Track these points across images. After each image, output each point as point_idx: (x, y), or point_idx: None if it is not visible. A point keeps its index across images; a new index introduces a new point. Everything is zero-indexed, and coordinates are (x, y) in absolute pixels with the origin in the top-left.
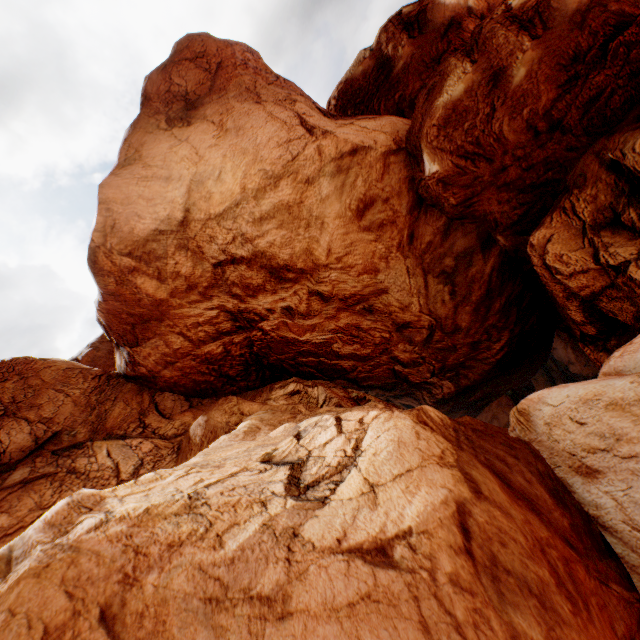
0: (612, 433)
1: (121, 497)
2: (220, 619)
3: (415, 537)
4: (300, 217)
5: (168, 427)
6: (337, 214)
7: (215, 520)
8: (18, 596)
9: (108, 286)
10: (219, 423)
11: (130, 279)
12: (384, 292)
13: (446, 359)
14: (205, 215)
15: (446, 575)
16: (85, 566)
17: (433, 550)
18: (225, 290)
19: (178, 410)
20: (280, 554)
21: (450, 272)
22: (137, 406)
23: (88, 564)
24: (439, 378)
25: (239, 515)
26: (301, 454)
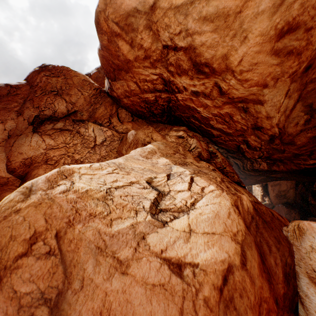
0: None
1: (81, 175)
2: (100, 258)
3: (198, 270)
4: (232, 26)
5: (120, 127)
6: (261, 32)
7: (112, 211)
8: (27, 213)
9: (103, 42)
10: (140, 138)
11: (115, 41)
12: (260, 103)
13: (273, 154)
14: (168, 5)
15: (203, 296)
16: (54, 210)
17: (203, 281)
18: (165, 65)
19: (126, 120)
20: (133, 244)
21: None
22: (109, 111)
23: (56, 209)
24: (262, 160)
25: (123, 213)
26: (165, 189)
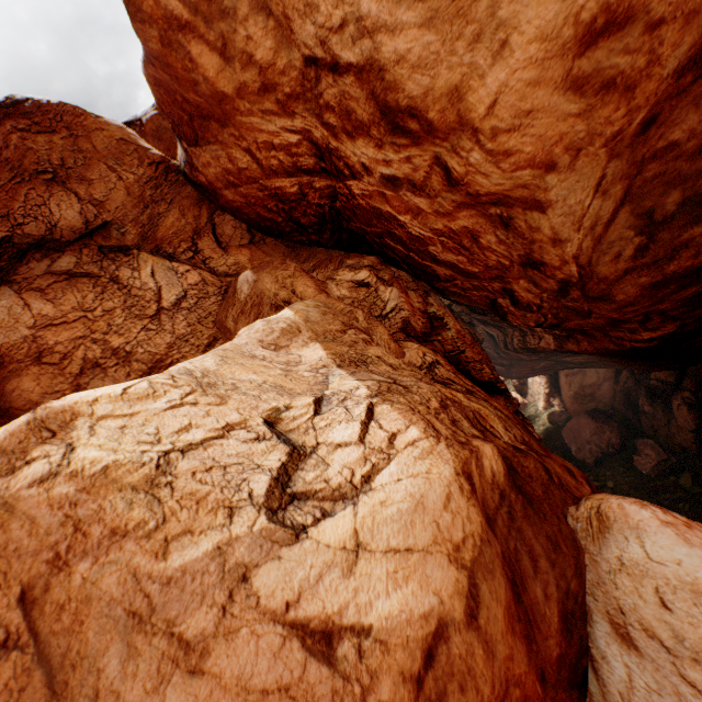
0: (695, 650)
1: (95, 421)
2: (137, 640)
3: (370, 642)
4: (472, 12)
5: (220, 262)
6: (542, 30)
7: (170, 516)
8: None
9: (151, 44)
10: (267, 291)
11: (181, 42)
12: (540, 207)
13: (567, 320)
14: None
15: None
16: (15, 534)
17: (380, 669)
18: (314, 110)
19: (236, 242)
20: (219, 598)
21: (664, 216)
22: (192, 221)
23: (19, 532)
24: (544, 330)
25: (198, 520)
26: (307, 441)
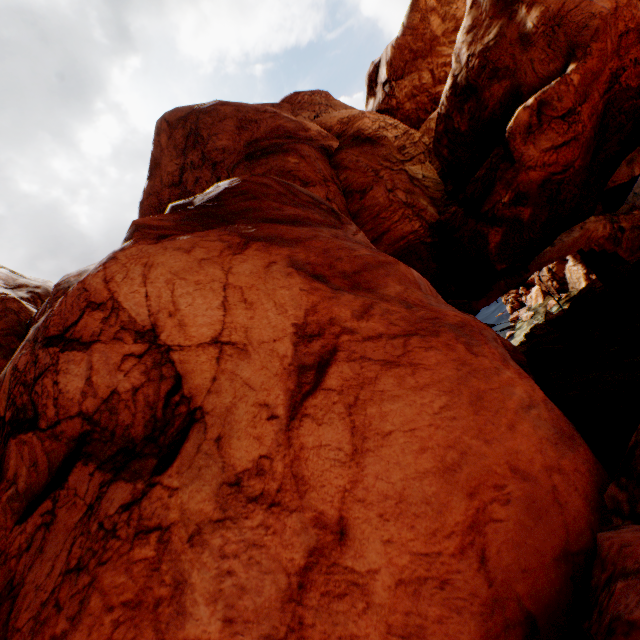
0: None
1: None
2: None
3: None
4: None
5: None
6: None
7: None
8: None
9: (413, 22)
10: None
11: (427, 18)
12: None
13: None
14: None
15: None
16: None
17: None
18: None
19: None
20: None
21: None
22: None
23: None
24: None
25: None
26: None
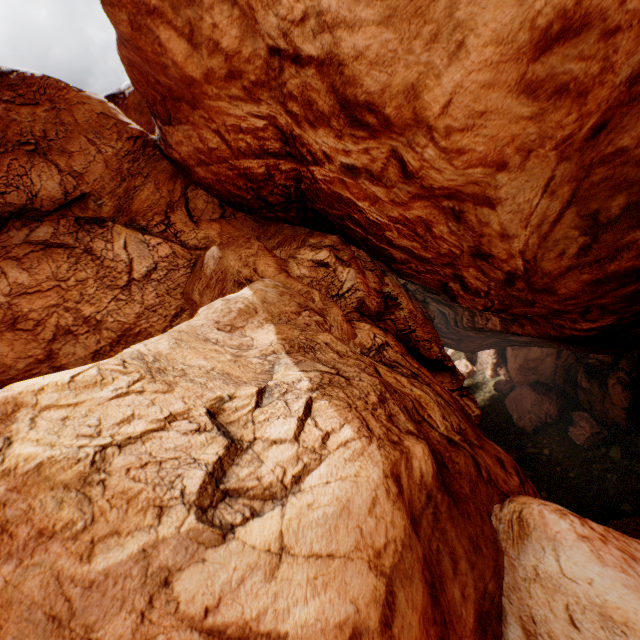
0: None
1: (38, 412)
2: None
3: None
4: (430, 12)
5: (191, 235)
6: (498, 34)
7: (99, 516)
8: None
9: (121, 27)
10: (231, 268)
11: (150, 27)
12: (490, 204)
13: (512, 307)
14: None
15: None
16: None
17: None
18: (278, 98)
19: (207, 216)
20: (139, 603)
21: (609, 218)
22: (167, 195)
23: None
24: (491, 312)
25: (127, 520)
26: (245, 435)
